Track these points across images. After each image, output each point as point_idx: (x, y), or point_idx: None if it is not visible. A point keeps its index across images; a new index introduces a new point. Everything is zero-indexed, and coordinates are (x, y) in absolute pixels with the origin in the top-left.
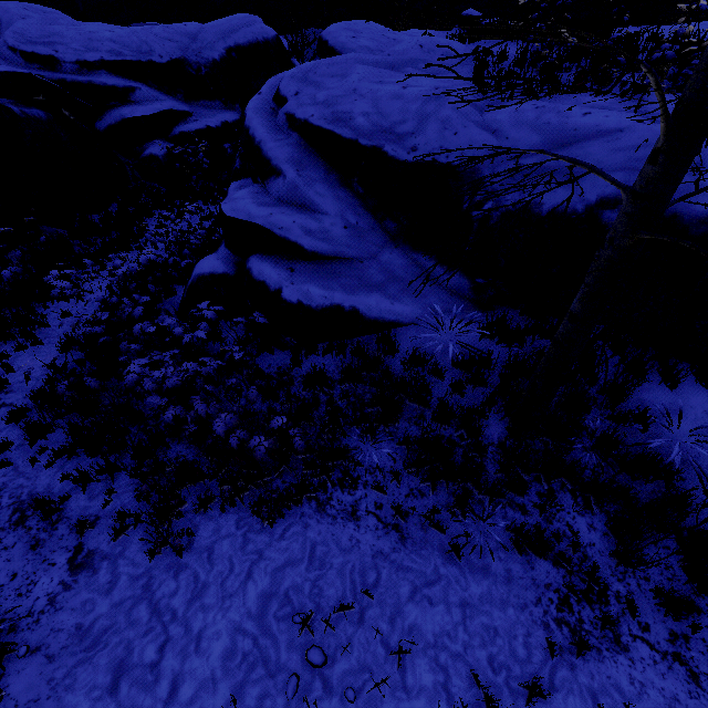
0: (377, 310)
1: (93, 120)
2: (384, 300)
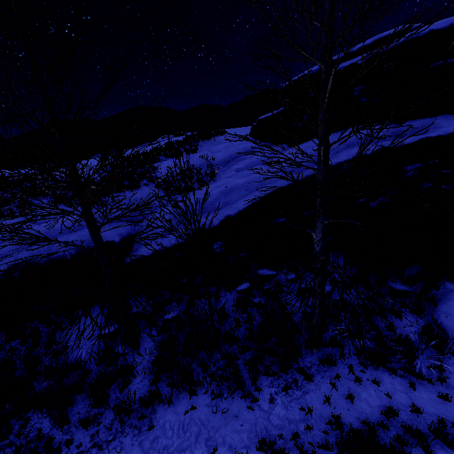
0: None
1: None
2: None
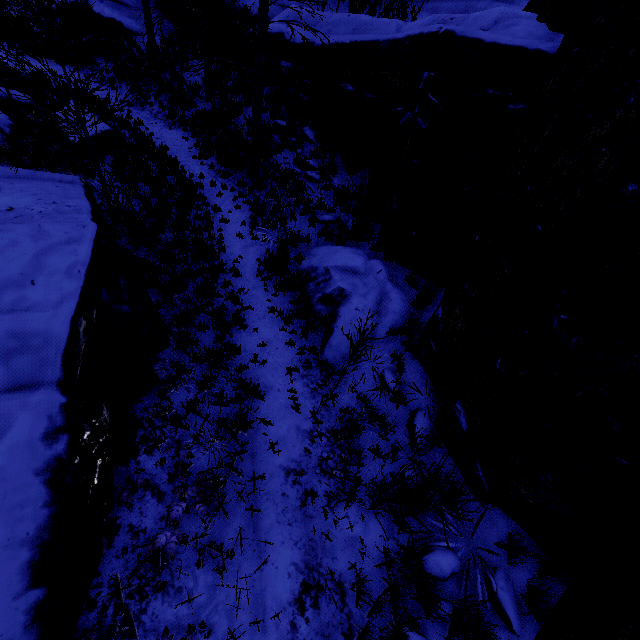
0: (130, 26)
1: None
2: (134, 23)
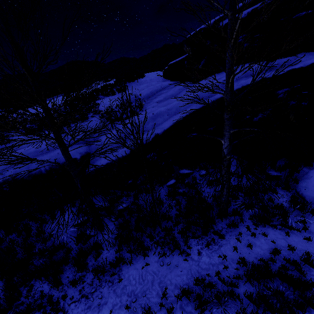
0: None
1: None
2: None
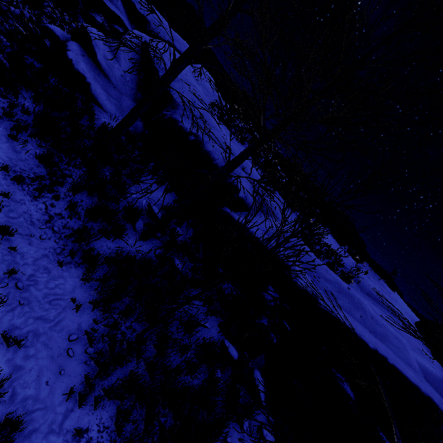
0: (98, 94)
1: None
2: (105, 96)
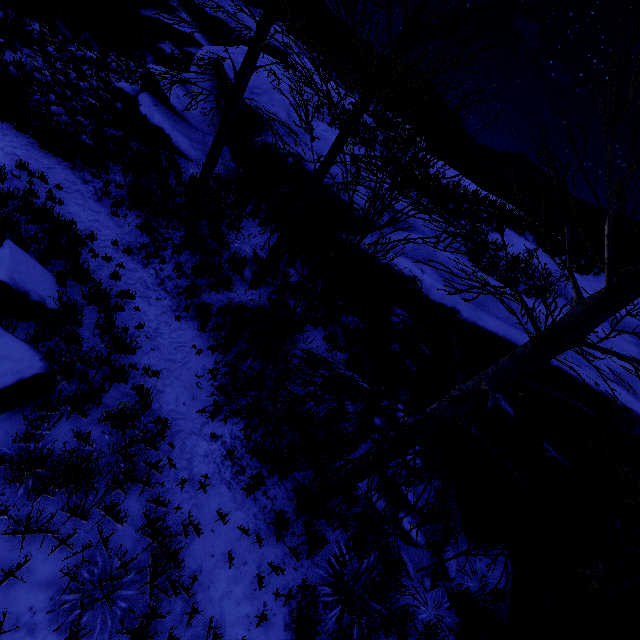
0: (180, 144)
1: (141, 6)
2: (187, 144)
